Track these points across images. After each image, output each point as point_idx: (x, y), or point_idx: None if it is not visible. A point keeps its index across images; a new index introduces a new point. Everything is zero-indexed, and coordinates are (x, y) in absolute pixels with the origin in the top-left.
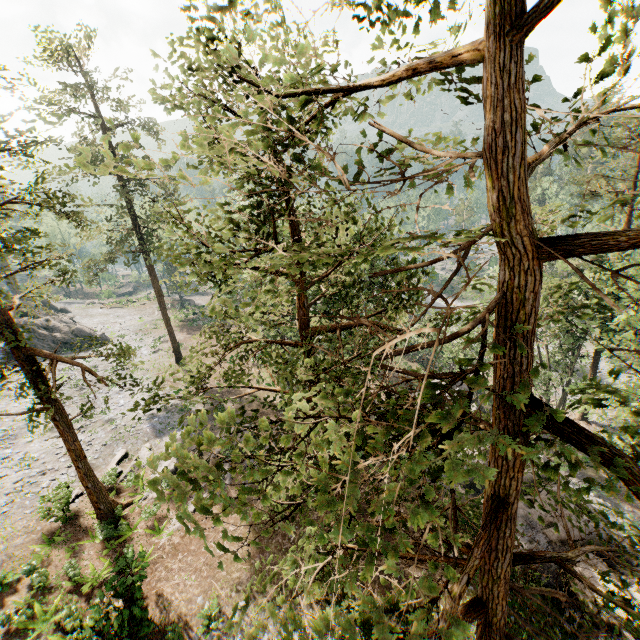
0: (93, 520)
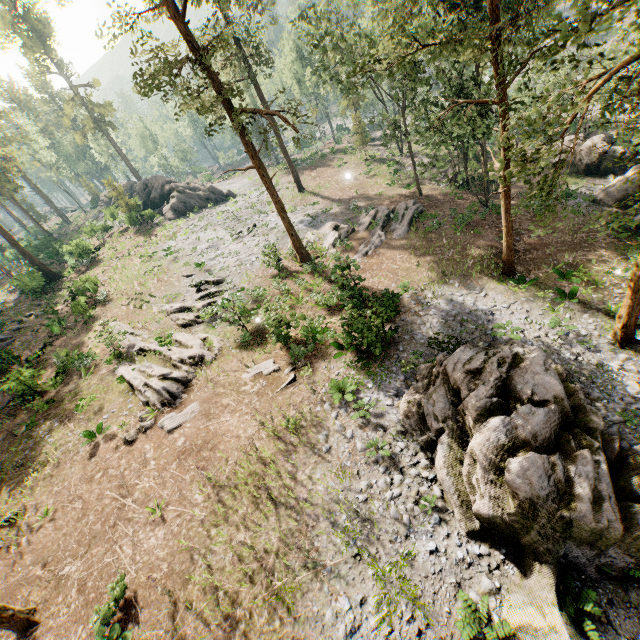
0: (297, 268)
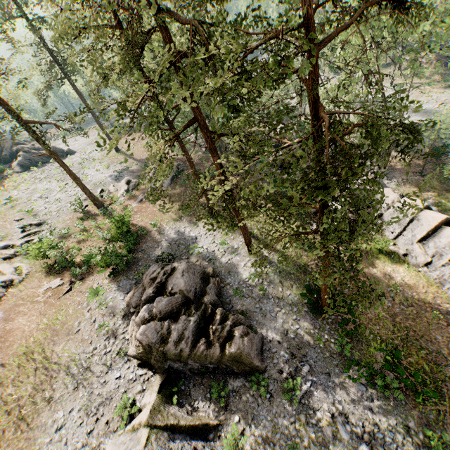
0: (96, 211)
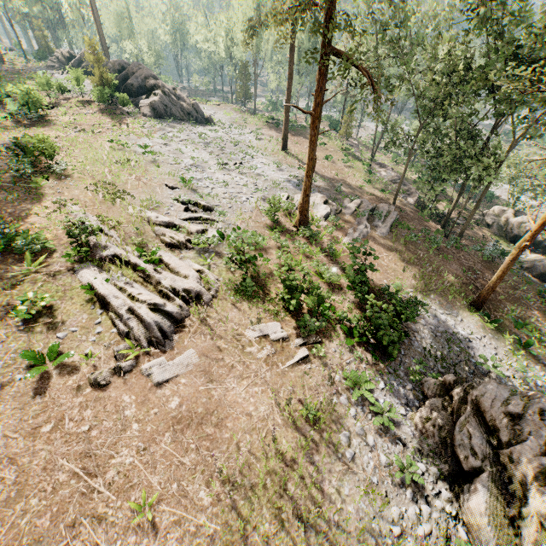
0: (290, 226)
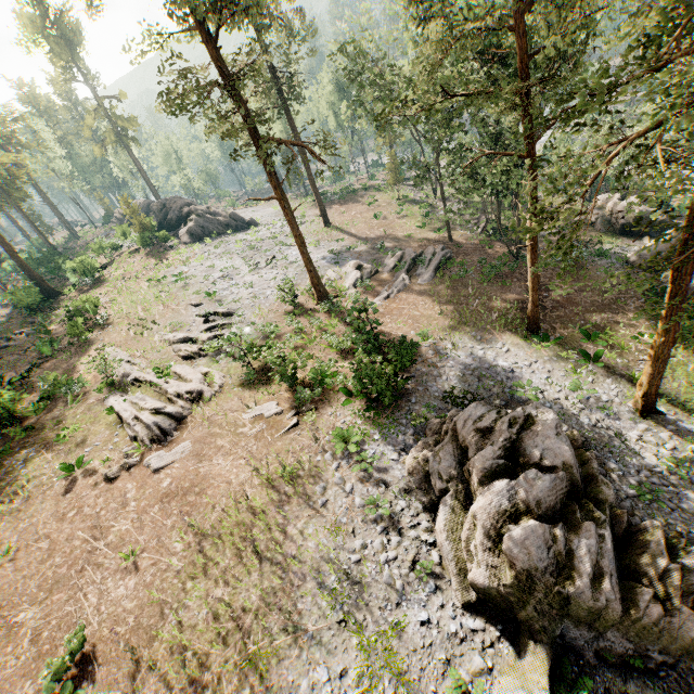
0: (314, 306)
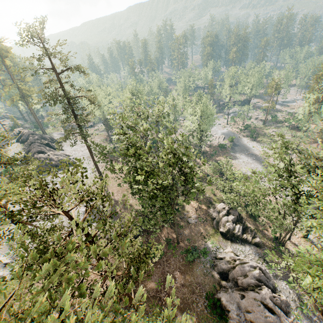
0: None
